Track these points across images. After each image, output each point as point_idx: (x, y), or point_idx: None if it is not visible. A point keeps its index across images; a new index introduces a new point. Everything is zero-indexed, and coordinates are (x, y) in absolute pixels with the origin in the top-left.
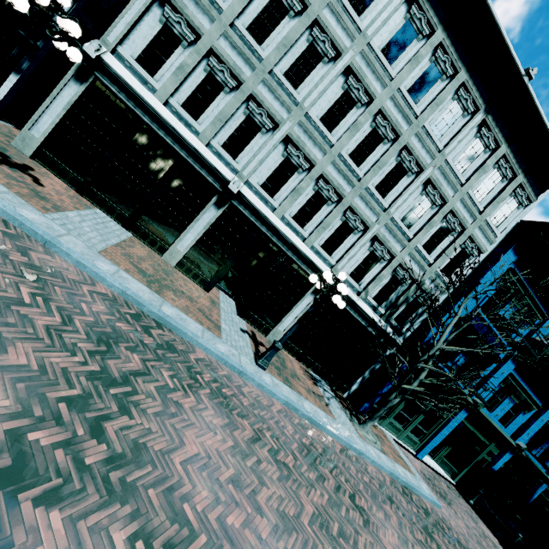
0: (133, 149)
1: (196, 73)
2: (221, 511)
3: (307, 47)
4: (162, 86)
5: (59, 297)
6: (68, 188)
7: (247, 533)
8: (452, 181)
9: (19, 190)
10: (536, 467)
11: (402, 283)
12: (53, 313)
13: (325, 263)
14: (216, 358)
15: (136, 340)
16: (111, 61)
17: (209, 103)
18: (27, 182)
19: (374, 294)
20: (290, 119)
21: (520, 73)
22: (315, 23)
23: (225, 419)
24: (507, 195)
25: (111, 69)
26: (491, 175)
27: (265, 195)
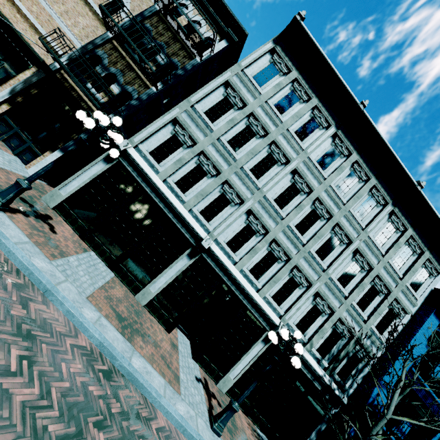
0: (132, 209)
1: (189, 164)
2: None
3: (267, 155)
4: (164, 170)
5: (44, 357)
6: (73, 233)
7: None
8: (375, 252)
9: (37, 238)
10: None
11: (342, 337)
12: (33, 381)
13: (274, 313)
14: (175, 424)
15: (105, 410)
16: (133, 152)
17: (195, 183)
18: (45, 230)
19: (317, 346)
20: (252, 198)
21: (414, 183)
22: (272, 142)
23: None
24: (419, 266)
25: (132, 157)
26: (404, 249)
27: (229, 250)
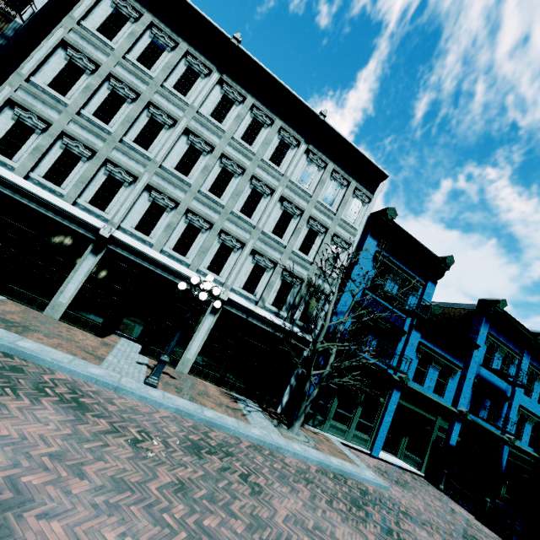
0: None
1: (53, 151)
2: (17, 473)
3: (149, 121)
4: (20, 164)
5: None
6: None
7: (49, 488)
8: (301, 195)
9: None
10: (487, 429)
11: (294, 285)
12: None
13: (216, 283)
14: (84, 378)
15: None
16: None
17: (70, 171)
18: None
19: (271, 301)
20: (147, 172)
21: (316, 114)
22: (151, 104)
23: (70, 417)
24: (349, 197)
25: None
26: (332, 185)
27: (140, 235)
